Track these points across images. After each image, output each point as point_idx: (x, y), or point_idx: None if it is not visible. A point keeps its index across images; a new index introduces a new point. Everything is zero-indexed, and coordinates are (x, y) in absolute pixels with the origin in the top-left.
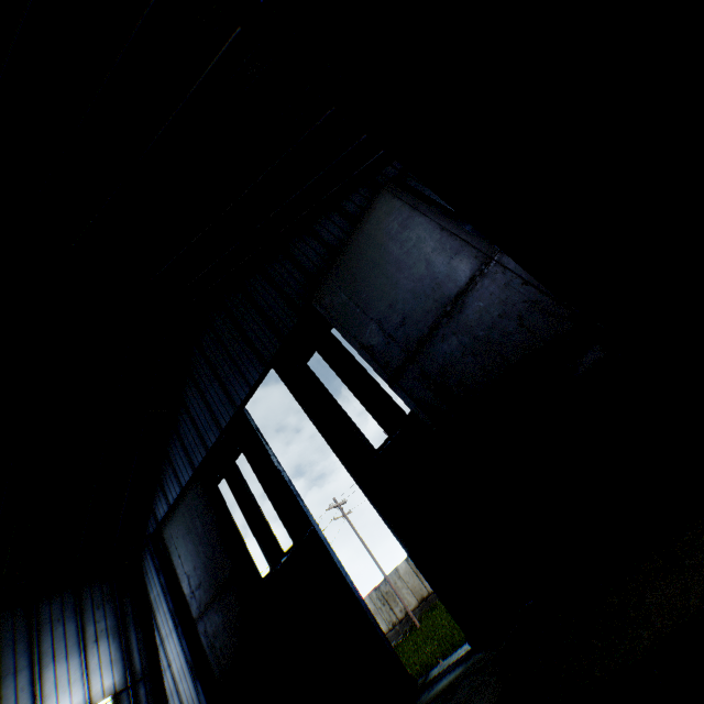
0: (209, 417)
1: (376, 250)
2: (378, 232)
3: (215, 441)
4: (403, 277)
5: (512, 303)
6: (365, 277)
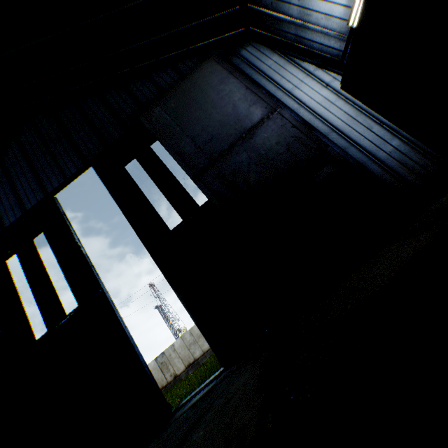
0: (14, 200)
1: (199, 93)
2: (203, 82)
3: (15, 220)
4: (215, 112)
5: (284, 136)
6: (188, 108)
